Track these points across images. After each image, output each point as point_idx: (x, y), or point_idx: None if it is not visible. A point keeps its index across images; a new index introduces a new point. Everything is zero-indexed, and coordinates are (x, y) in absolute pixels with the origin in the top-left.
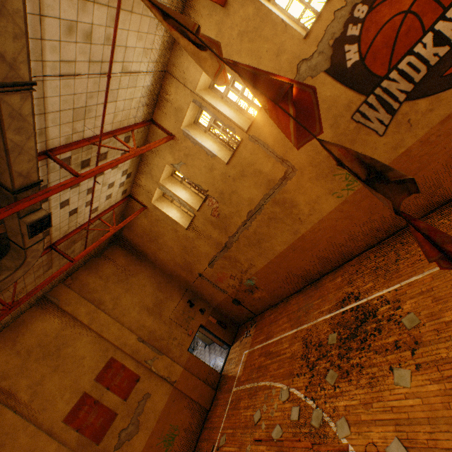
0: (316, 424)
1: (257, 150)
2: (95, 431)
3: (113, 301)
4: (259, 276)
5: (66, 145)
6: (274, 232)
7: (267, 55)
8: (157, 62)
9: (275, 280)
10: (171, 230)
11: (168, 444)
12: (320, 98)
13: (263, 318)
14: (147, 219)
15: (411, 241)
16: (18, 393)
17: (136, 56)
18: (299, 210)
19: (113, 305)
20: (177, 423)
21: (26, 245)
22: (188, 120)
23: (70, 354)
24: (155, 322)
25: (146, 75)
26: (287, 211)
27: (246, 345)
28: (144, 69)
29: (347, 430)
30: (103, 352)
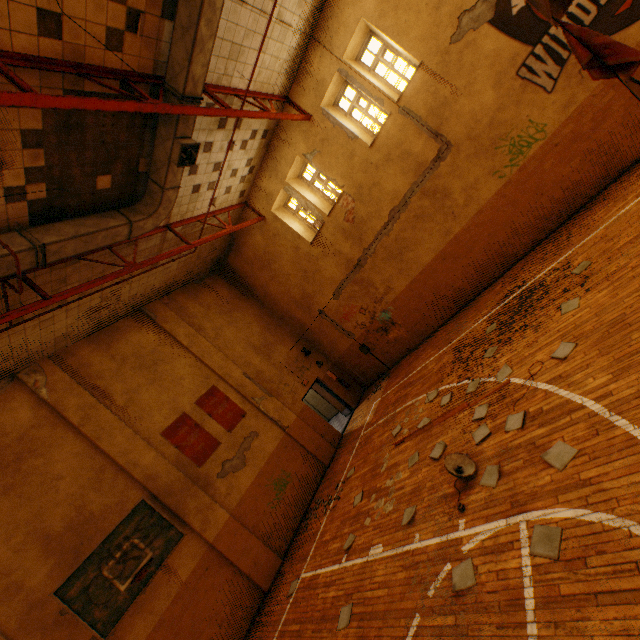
0: (472, 389)
1: (407, 126)
2: (196, 454)
3: (215, 331)
4: (397, 305)
5: (216, 86)
6: (420, 236)
7: (426, 9)
8: (307, 21)
9: (418, 309)
10: (291, 248)
11: (279, 489)
12: (483, 54)
13: (398, 366)
14: (263, 235)
15: (585, 216)
16: (113, 395)
17: (292, 5)
18: (452, 201)
19: (215, 335)
20: (290, 470)
21: (166, 184)
22: (329, 98)
23: (168, 372)
24: (263, 362)
25: (295, 33)
26: (438, 204)
27: (376, 397)
28: (294, 25)
29: (508, 371)
30: (204, 379)
